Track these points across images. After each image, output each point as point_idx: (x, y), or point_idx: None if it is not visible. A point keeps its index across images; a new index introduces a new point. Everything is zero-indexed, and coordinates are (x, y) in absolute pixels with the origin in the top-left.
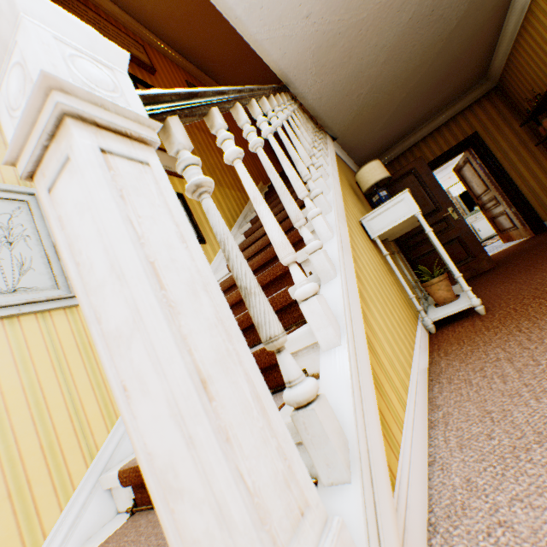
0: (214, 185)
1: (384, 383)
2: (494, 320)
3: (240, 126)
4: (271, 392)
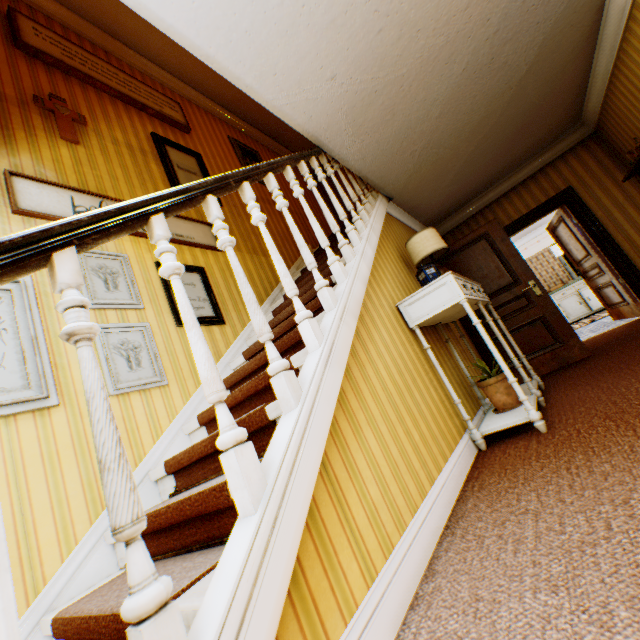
0: (97, 328)
1: (341, 549)
2: (550, 445)
3: (211, 221)
4: (220, 542)
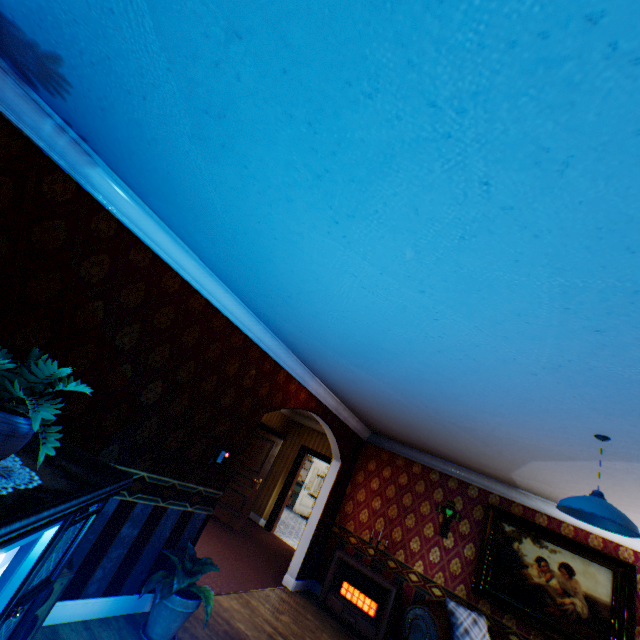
0: None
1: None
2: None
3: None
4: None
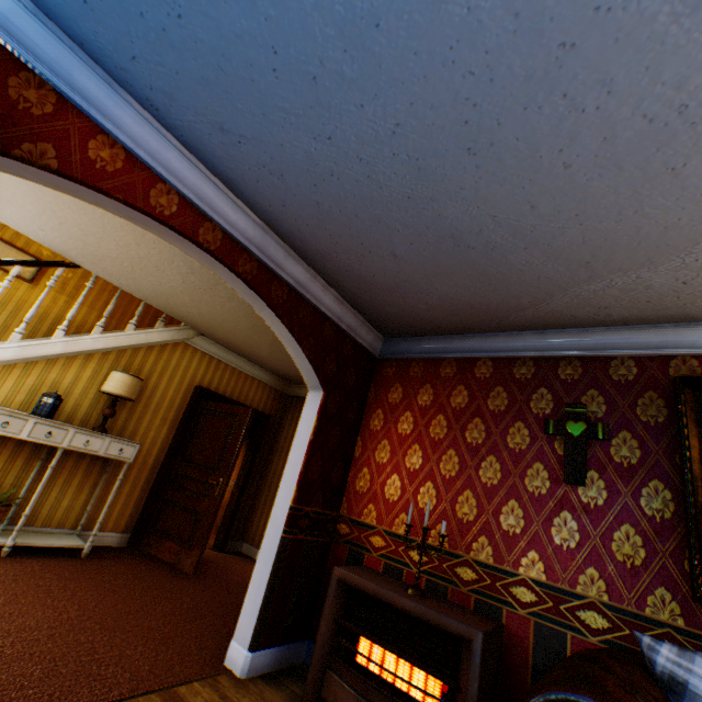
0: None
1: None
2: None
3: None
4: None
